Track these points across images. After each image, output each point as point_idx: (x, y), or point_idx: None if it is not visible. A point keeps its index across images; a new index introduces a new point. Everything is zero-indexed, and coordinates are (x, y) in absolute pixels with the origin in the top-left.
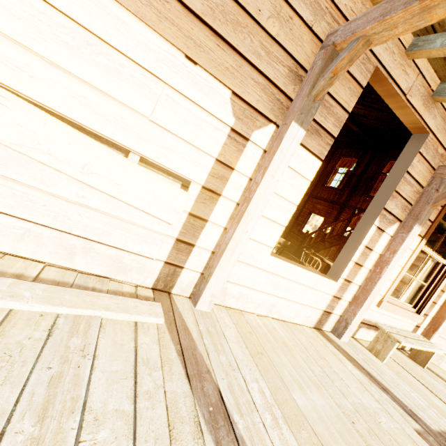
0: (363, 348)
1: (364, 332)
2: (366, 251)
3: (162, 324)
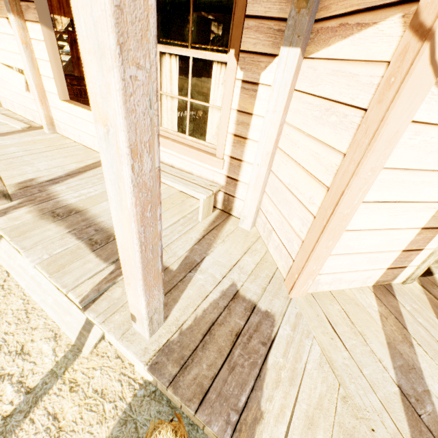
0: None
1: None
2: None
3: (21, 129)
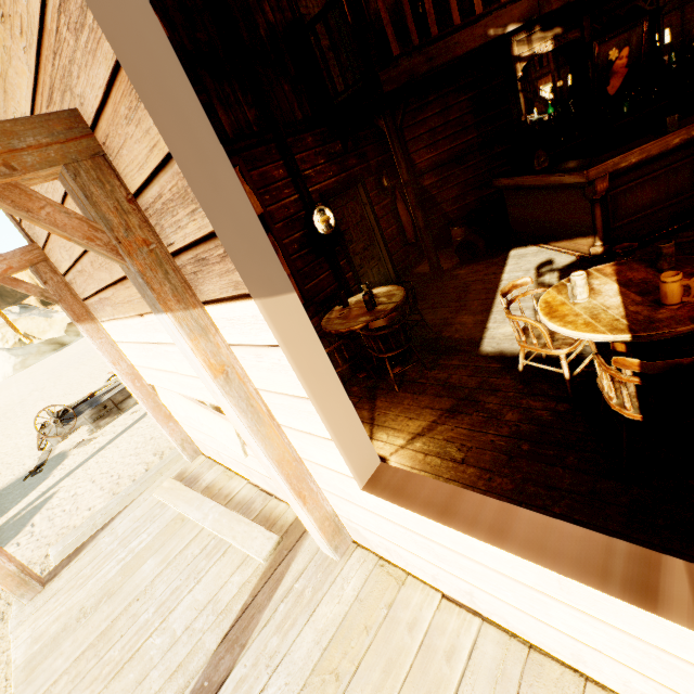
0: None
1: None
2: None
3: (264, 565)
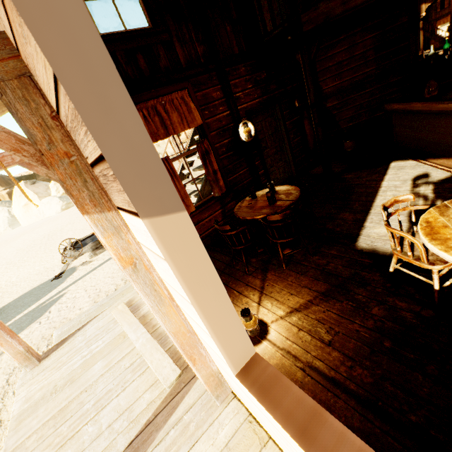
0: None
1: None
2: None
3: (167, 391)
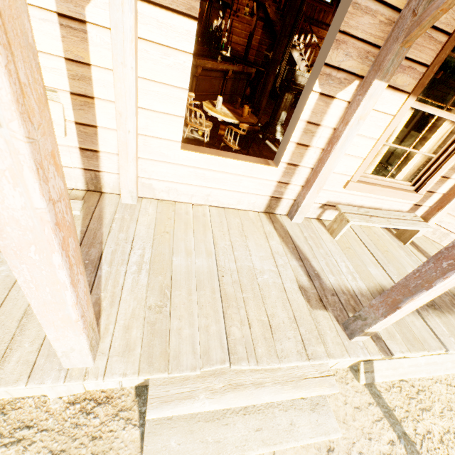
0: (321, 228)
1: (333, 213)
2: (310, 128)
3: (80, 215)
